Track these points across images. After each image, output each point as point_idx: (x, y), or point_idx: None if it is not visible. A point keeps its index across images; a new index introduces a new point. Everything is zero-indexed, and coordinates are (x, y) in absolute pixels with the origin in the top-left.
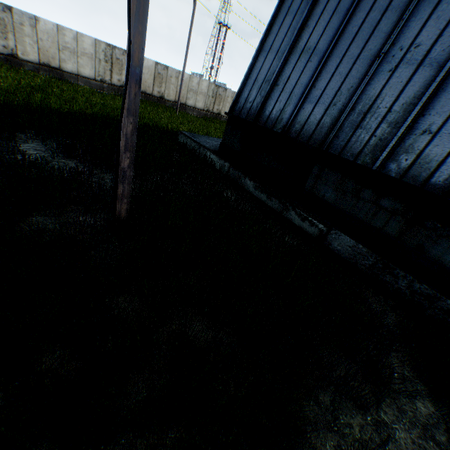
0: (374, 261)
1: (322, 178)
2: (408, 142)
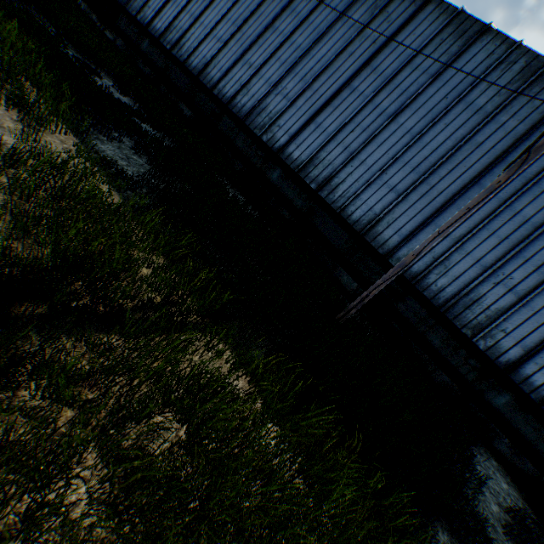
0: (126, 48)
1: (122, 21)
2: (145, 10)
